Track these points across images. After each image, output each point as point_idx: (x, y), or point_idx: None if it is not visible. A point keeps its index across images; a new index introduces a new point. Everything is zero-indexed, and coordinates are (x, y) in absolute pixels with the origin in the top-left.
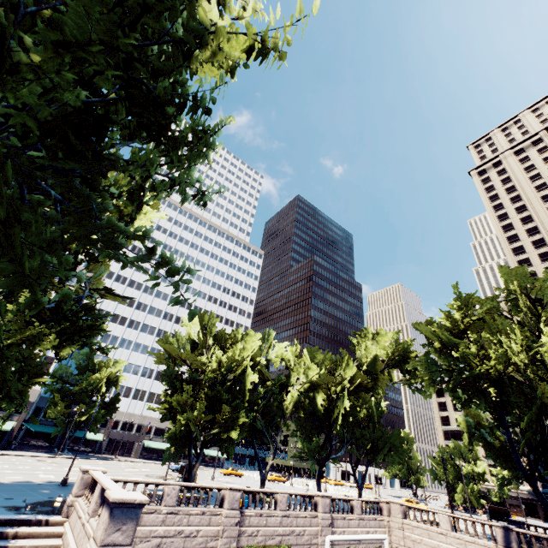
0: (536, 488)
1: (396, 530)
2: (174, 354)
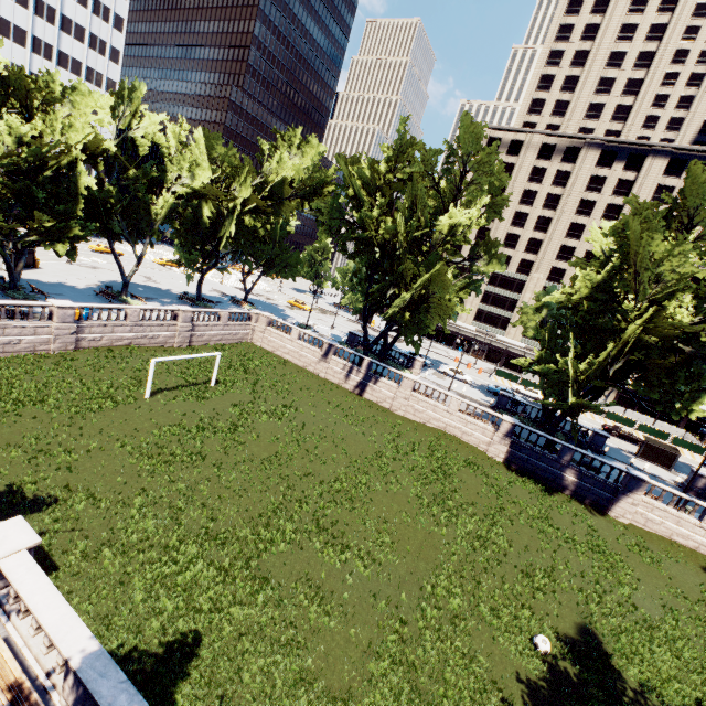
0: (365, 326)
1: (258, 333)
2: None
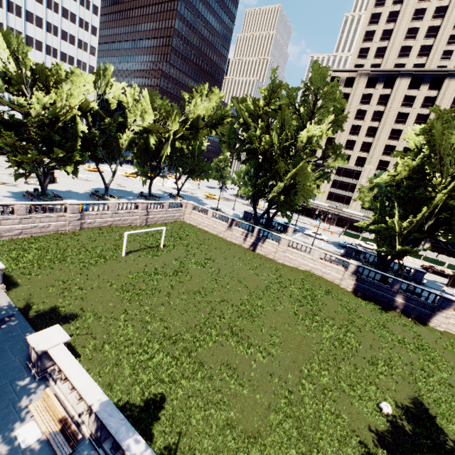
0: (255, 206)
1: (187, 214)
2: None
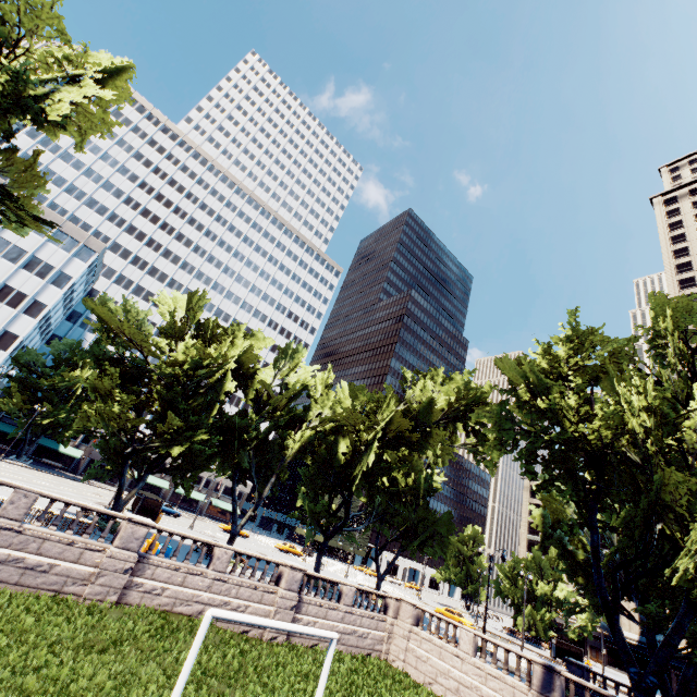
0: (615, 623)
1: (398, 638)
2: (115, 326)
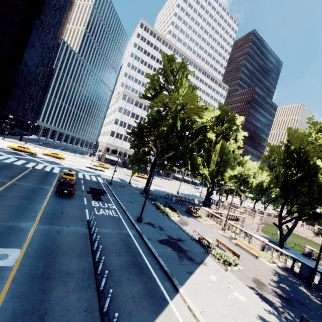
0: None
1: None
2: None
